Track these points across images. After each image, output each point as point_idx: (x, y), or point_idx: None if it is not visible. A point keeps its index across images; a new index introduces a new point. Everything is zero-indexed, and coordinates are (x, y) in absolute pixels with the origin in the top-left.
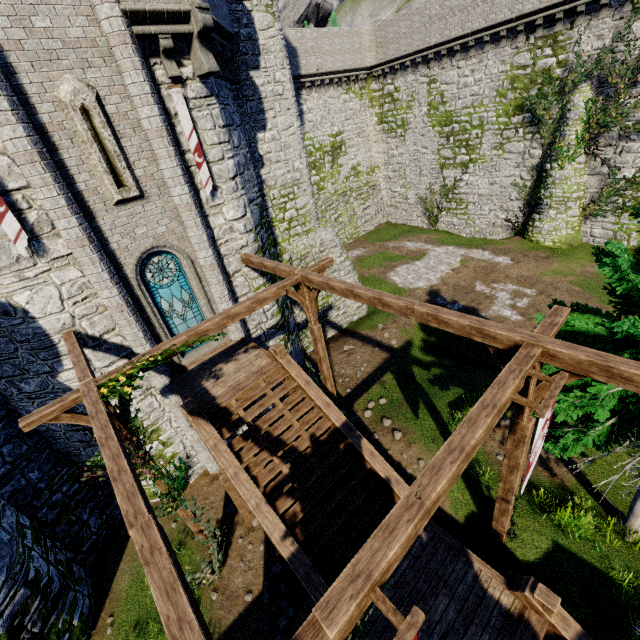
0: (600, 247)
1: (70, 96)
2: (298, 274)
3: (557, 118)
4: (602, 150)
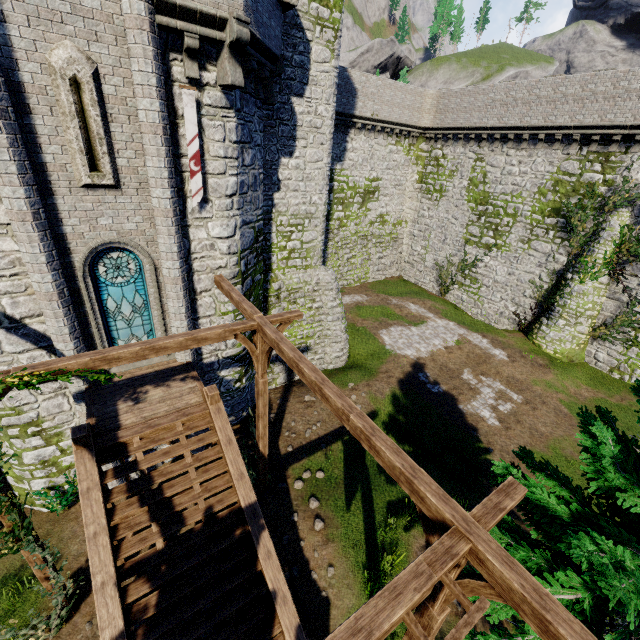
0: (601, 372)
1: (62, 63)
2: (256, 320)
3: (590, 232)
4: (627, 278)
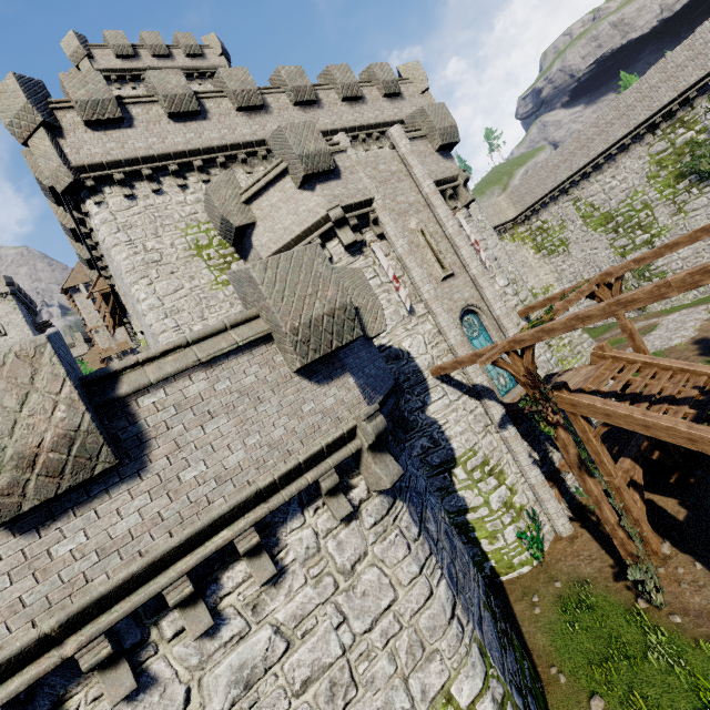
0: None
1: (416, 226)
2: (594, 277)
3: None
4: None
